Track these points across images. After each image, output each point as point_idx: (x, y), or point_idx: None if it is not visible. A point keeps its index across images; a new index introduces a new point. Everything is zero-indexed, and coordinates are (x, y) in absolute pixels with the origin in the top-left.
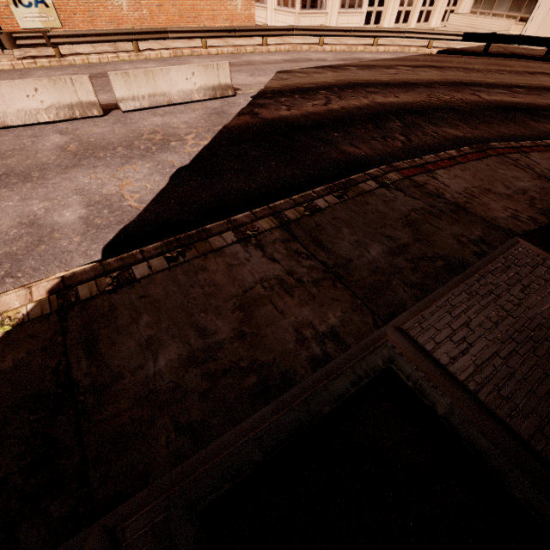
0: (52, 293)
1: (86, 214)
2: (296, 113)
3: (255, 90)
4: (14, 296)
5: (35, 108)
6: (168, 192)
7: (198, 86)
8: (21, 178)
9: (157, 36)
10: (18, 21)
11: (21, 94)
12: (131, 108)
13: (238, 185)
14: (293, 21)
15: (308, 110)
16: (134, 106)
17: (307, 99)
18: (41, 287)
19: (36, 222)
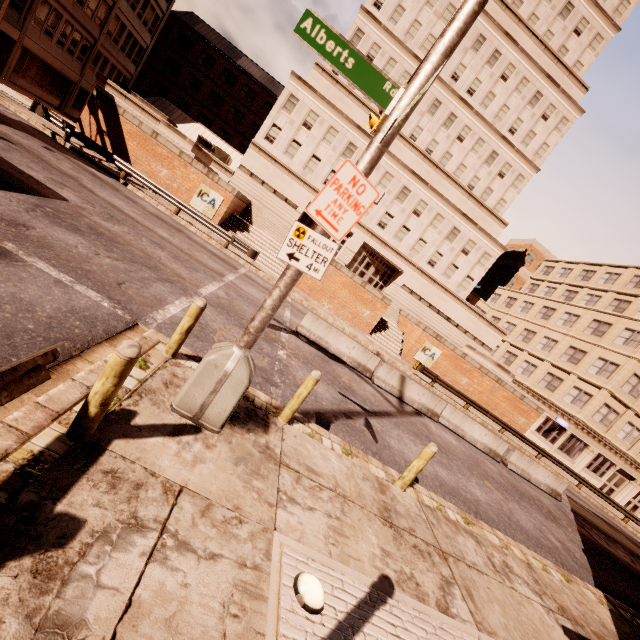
0: (607, 600)
1: (562, 547)
2: (617, 554)
3: (567, 505)
4: (590, 586)
5: (477, 439)
6: (593, 566)
7: (545, 482)
8: (504, 488)
9: (482, 411)
10: (415, 355)
11: (479, 431)
12: (511, 468)
13: (633, 596)
14: (547, 449)
15: (624, 558)
16: (513, 469)
17: (613, 544)
18: (598, 591)
19: (542, 532)
